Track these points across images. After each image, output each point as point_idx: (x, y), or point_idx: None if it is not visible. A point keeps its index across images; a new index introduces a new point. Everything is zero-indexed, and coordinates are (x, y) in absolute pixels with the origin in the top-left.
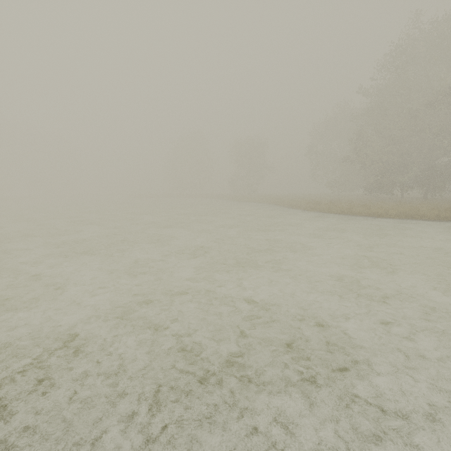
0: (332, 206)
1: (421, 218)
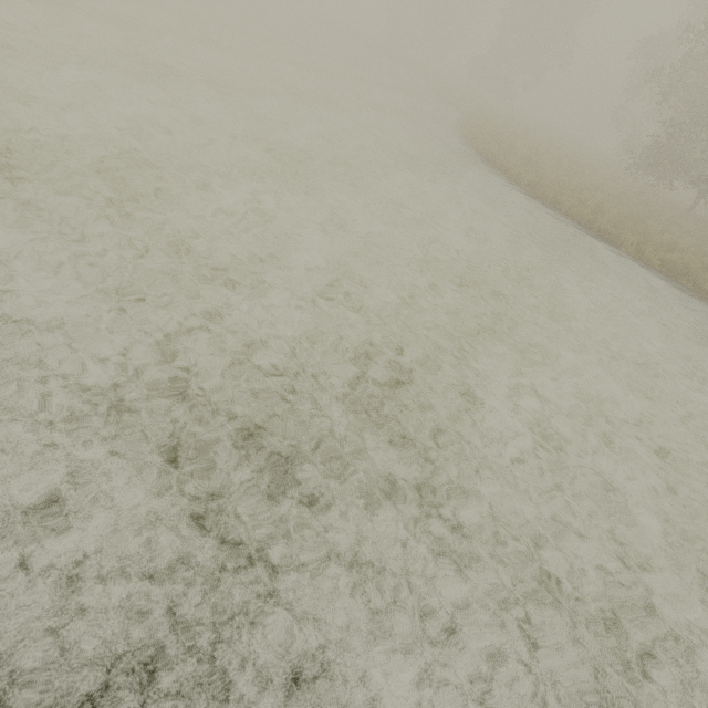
0: (504, 146)
1: (557, 204)
